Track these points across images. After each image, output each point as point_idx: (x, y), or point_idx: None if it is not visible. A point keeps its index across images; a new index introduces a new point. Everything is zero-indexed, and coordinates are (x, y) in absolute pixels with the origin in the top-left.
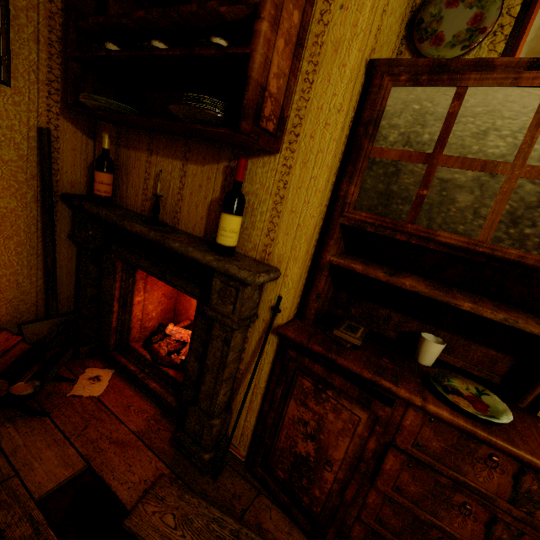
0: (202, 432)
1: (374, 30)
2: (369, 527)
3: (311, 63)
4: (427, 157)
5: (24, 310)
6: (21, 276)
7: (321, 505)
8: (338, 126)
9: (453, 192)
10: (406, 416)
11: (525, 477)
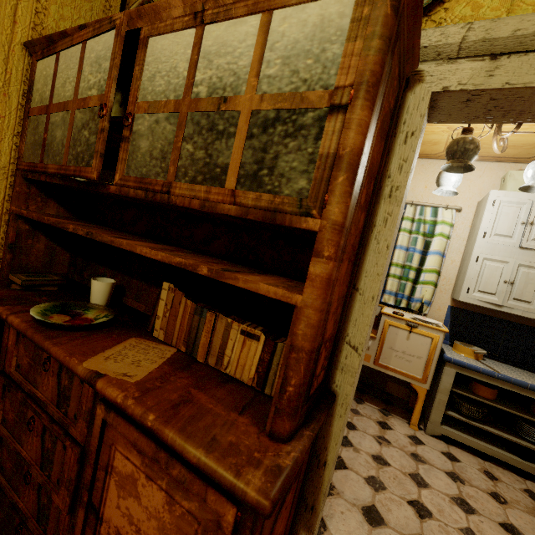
0: None
1: (25, 23)
2: None
3: None
4: (47, 108)
5: None
6: None
7: None
8: None
9: (55, 131)
10: (10, 336)
11: (62, 373)
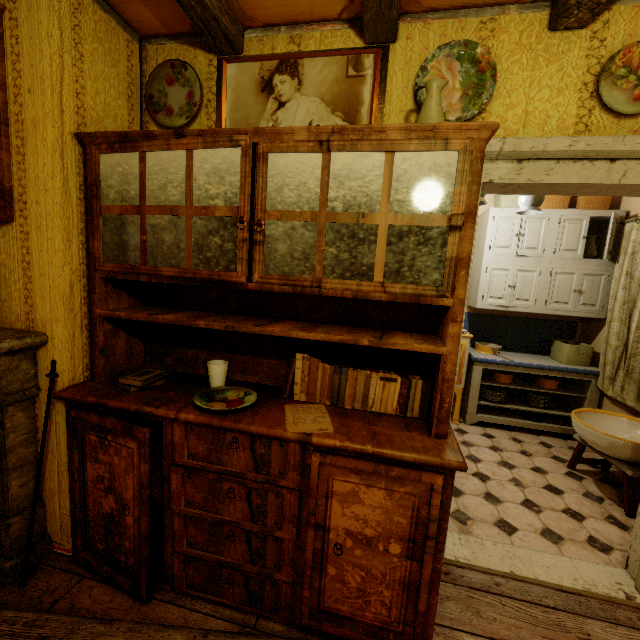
0: (0, 538)
1: (70, 109)
2: (184, 555)
3: (19, 138)
4: (138, 209)
5: None
6: None
7: (133, 555)
8: (57, 191)
9: (161, 234)
10: (174, 433)
11: (256, 445)
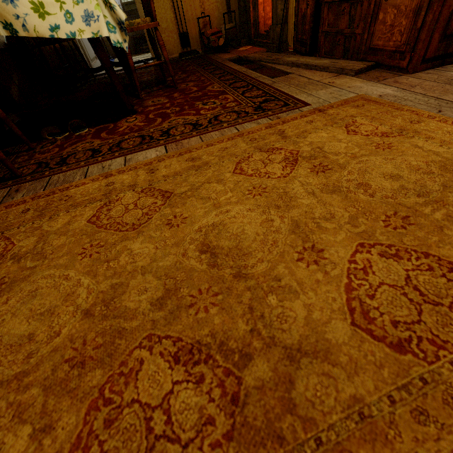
0: (274, 35)
1: None
2: (324, 33)
3: None
4: None
5: (222, 24)
6: (218, 3)
7: (307, 33)
8: None
9: None
10: None
11: None
